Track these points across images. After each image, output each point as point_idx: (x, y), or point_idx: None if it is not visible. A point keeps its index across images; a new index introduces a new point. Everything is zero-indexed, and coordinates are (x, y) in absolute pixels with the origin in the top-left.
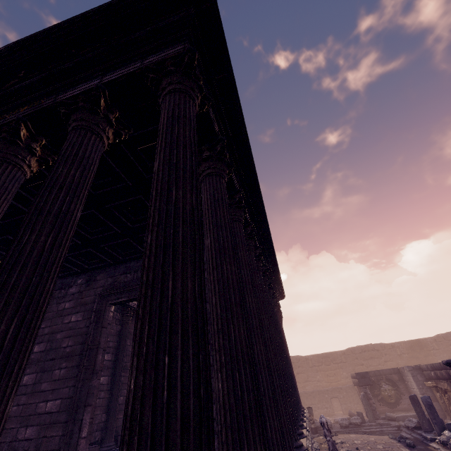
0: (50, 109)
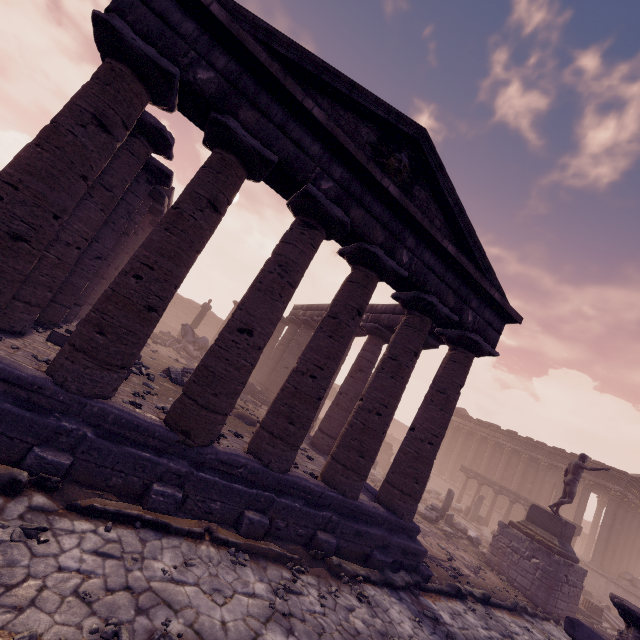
0: None
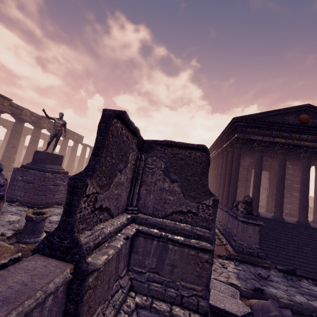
0: None
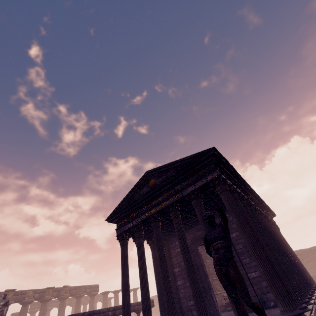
0: (181, 197)
